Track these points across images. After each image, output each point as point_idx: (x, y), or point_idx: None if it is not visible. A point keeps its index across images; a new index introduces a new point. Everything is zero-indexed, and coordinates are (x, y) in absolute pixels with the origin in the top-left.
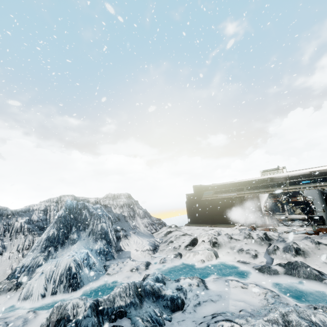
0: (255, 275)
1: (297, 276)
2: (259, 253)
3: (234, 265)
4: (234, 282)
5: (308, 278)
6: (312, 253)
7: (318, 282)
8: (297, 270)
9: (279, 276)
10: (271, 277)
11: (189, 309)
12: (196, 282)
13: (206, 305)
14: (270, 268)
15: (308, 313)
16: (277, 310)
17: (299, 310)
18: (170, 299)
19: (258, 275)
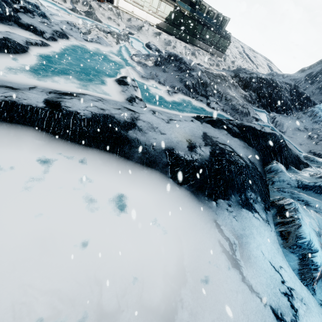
0: (69, 12)
1: (91, 19)
2: (67, 0)
3: (50, 3)
4: (63, 11)
5: (96, 21)
6: (97, 11)
7: (99, 23)
8: (92, 16)
9: (83, 16)
10: (79, 16)
11: (49, 15)
12: (40, 3)
13: (56, 17)
14: (78, 11)
15: (102, 27)
16: (93, 23)
17: (100, 26)
18: (35, 6)
19: (72, 13)
